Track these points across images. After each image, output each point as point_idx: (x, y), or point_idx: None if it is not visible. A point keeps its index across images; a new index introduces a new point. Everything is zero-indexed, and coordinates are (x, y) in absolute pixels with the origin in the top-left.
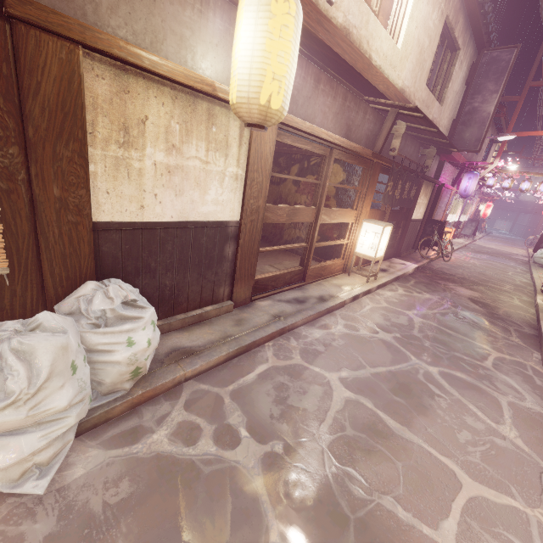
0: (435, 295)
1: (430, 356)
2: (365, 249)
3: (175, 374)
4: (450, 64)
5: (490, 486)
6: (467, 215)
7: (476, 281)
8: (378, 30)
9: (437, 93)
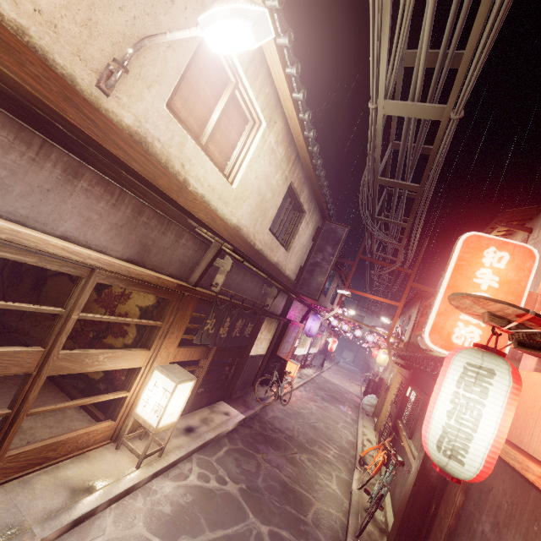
0: (240, 483)
1: None
2: (148, 410)
3: None
4: (298, 221)
5: None
6: (317, 348)
7: (303, 442)
8: (201, 159)
9: (285, 240)
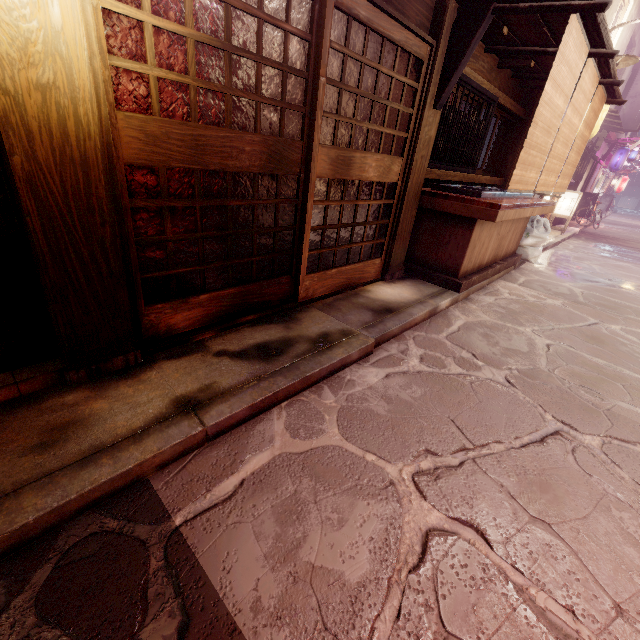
0: (604, 244)
1: (623, 261)
2: (562, 211)
3: None
4: None
5: None
6: (604, 190)
7: (626, 239)
8: None
9: None
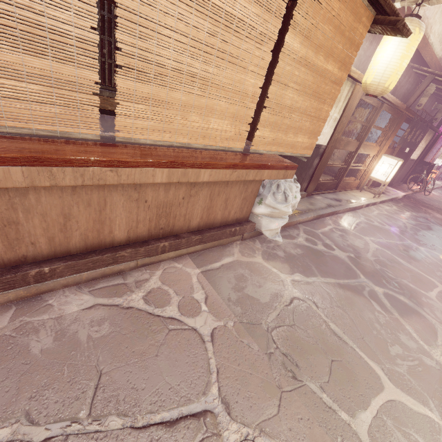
0: (419, 214)
1: (419, 242)
2: (378, 174)
3: (297, 219)
4: None
5: None
6: None
7: None
8: (441, 17)
9: None
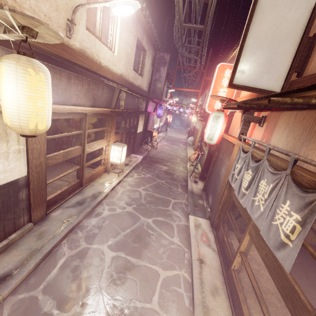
0: (151, 174)
1: (149, 213)
2: (115, 159)
3: None
4: (144, 57)
5: (169, 269)
6: (163, 122)
7: (167, 159)
8: (102, 48)
9: (140, 71)
